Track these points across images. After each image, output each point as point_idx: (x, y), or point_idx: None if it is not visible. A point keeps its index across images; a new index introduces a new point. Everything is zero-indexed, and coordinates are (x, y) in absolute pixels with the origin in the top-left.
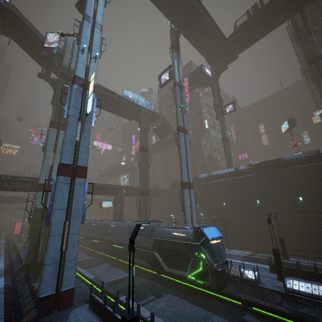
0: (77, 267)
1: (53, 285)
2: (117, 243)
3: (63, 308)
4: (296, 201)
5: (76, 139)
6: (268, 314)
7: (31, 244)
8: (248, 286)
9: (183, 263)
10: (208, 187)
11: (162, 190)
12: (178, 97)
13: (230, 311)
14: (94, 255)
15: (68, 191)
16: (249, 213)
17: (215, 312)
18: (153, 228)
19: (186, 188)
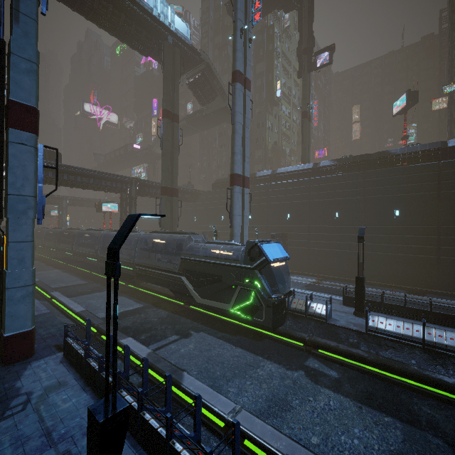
0: (58, 295)
1: None
2: (125, 263)
3: (13, 361)
4: (391, 216)
5: (0, 34)
6: (339, 359)
7: None
8: (315, 322)
9: (225, 293)
10: (268, 191)
11: (199, 192)
12: (241, 8)
13: (287, 355)
14: (91, 278)
15: None
16: (321, 229)
17: (266, 356)
18: (181, 243)
19: (238, 185)
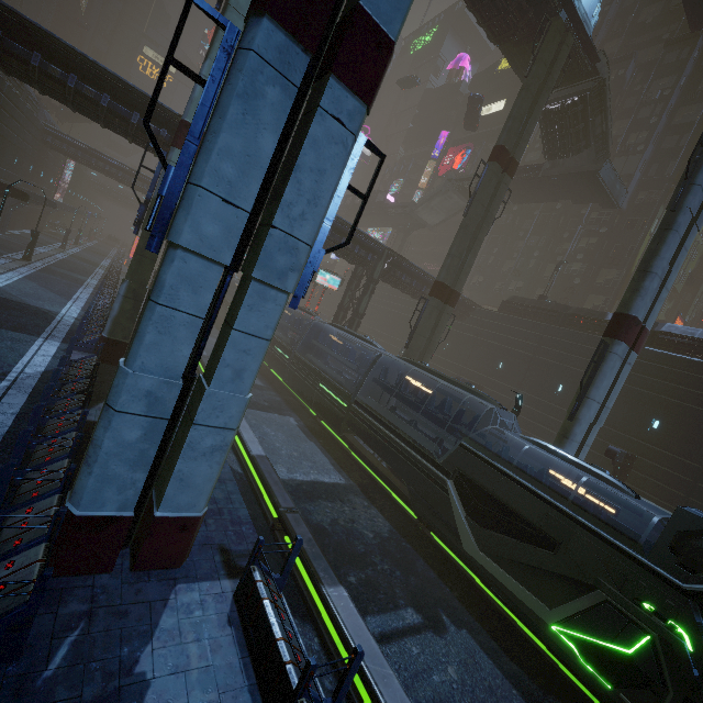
0: None
1: (128, 489)
2: (335, 389)
3: (150, 566)
4: None
5: None
6: None
7: (132, 296)
8: None
9: (553, 581)
10: None
11: (473, 306)
12: None
13: None
14: (269, 379)
15: (279, 129)
16: None
17: None
18: (464, 410)
19: (627, 340)
